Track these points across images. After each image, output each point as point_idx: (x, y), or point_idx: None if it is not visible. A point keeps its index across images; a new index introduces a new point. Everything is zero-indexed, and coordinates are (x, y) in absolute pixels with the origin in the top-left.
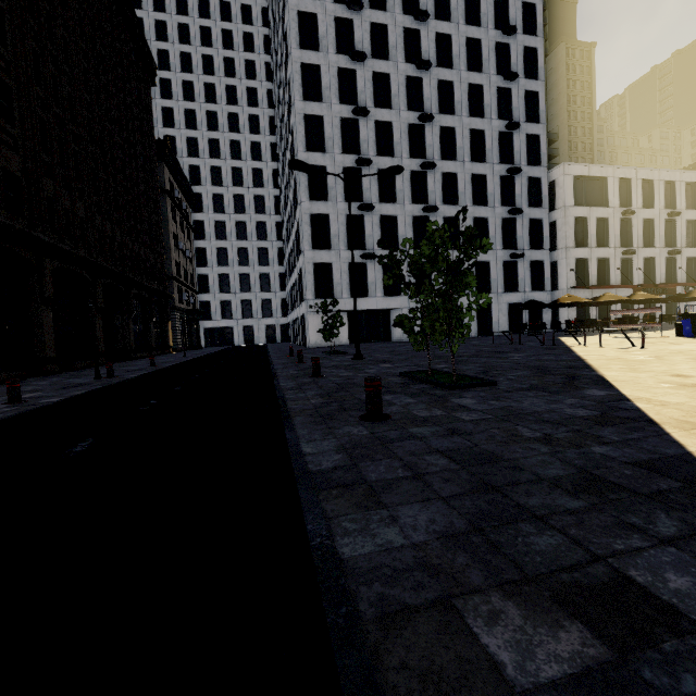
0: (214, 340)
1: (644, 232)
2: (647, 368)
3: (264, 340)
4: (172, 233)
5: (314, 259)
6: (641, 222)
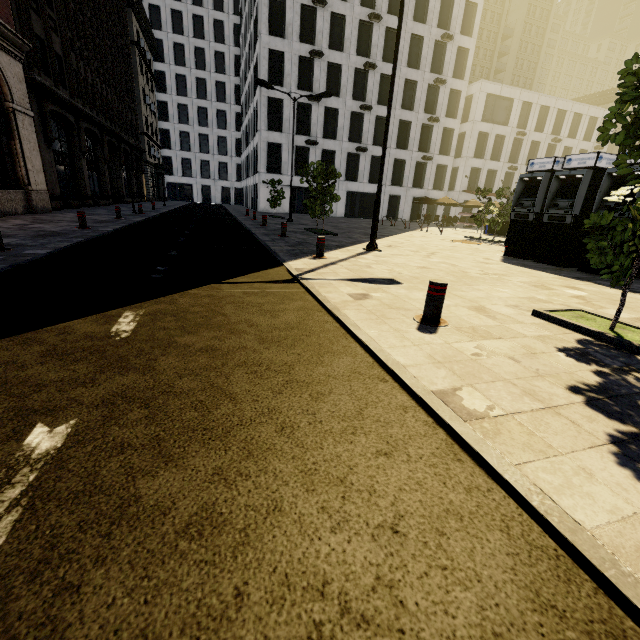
0: (176, 195)
1: (530, 152)
2: (408, 238)
3: (220, 201)
4: (141, 87)
5: (268, 139)
6: (529, 143)
